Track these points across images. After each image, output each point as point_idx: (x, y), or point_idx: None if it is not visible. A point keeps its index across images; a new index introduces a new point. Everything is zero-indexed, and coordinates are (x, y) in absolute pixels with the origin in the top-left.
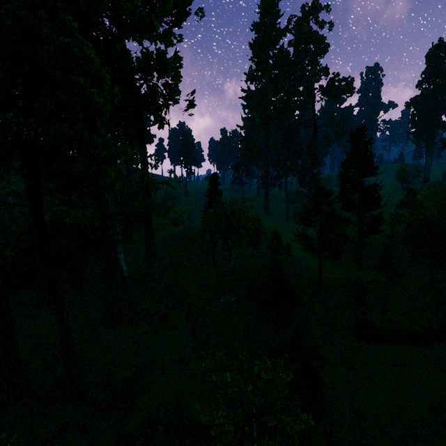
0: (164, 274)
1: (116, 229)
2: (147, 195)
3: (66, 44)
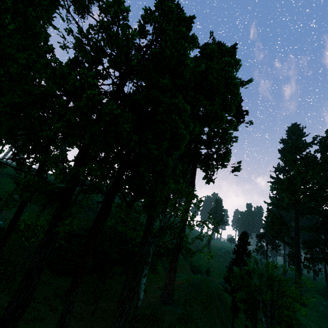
0: (173, 326)
1: (149, 250)
2: (182, 232)
3: (175, 103)
